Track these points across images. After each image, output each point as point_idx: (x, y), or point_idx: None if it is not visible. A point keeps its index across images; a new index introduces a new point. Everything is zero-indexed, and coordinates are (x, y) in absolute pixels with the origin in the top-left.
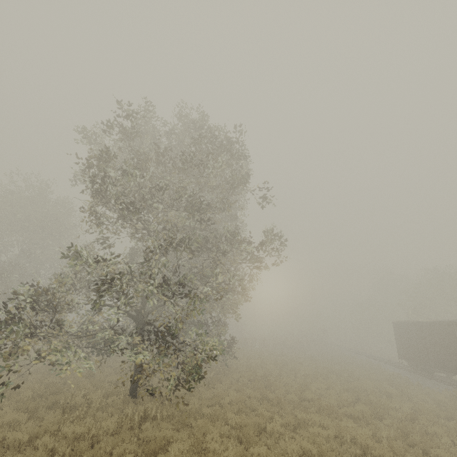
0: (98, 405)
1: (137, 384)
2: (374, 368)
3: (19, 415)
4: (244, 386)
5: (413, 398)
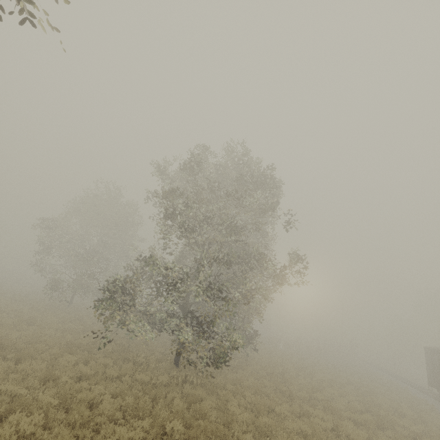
0: (154, 365)
1: (179, 356)
2: (400, 390)
3: (108, 360)
4: (262, 377)
5: (430, 424)
